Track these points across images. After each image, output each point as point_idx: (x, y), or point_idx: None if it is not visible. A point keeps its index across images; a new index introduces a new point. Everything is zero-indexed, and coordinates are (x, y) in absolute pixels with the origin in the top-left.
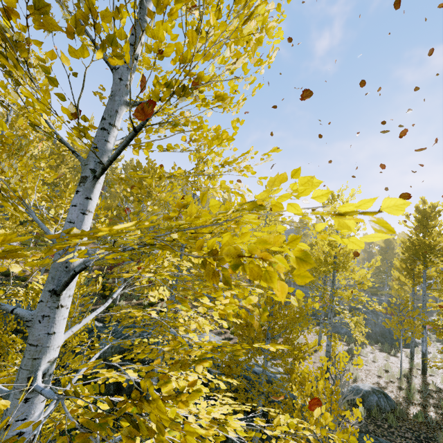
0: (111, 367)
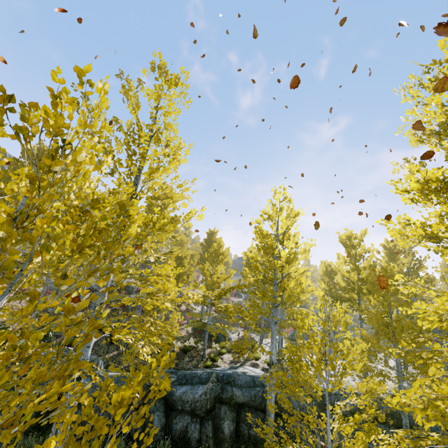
0: (203, 418)
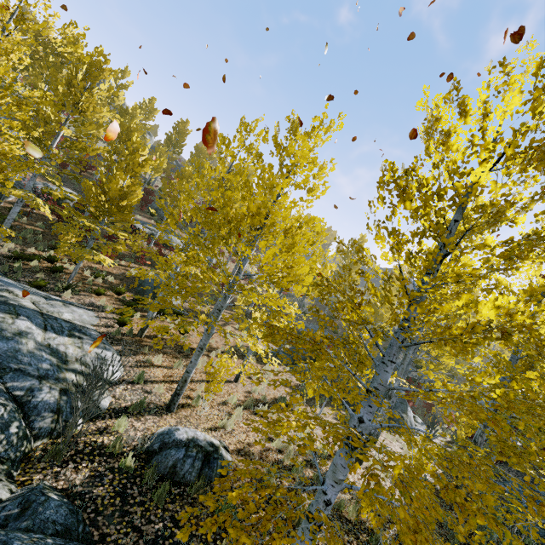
0: None
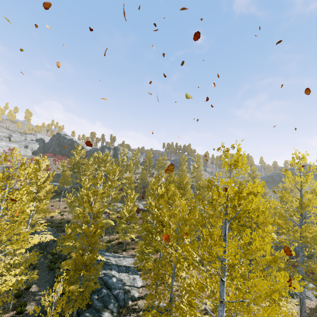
0: None
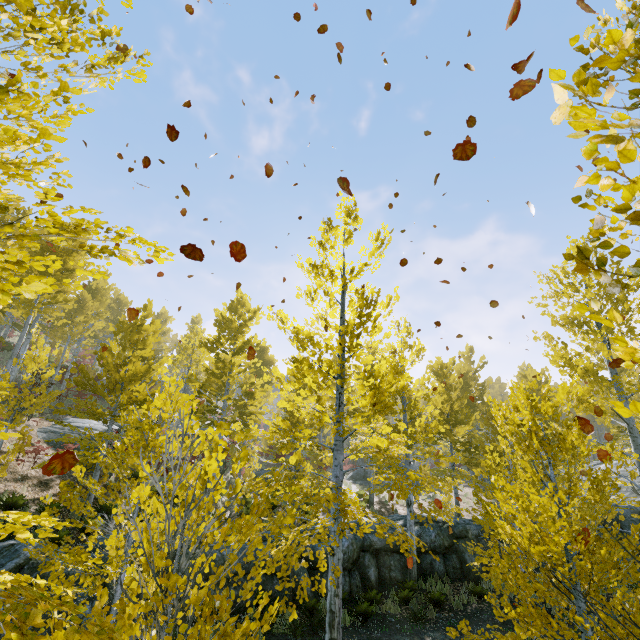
0: (350, 570)
